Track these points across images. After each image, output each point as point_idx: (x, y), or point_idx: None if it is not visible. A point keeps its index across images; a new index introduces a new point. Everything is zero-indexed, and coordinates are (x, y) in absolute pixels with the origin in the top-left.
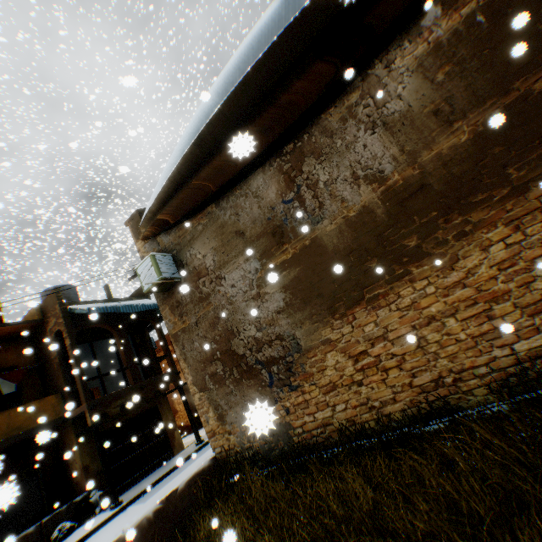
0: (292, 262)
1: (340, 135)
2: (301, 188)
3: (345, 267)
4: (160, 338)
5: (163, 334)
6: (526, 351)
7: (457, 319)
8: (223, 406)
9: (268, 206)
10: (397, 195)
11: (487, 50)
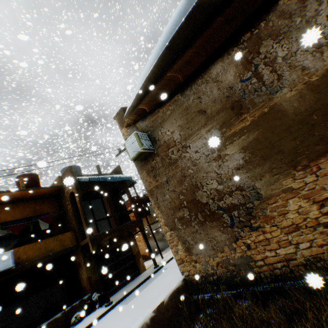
0: (251, 128)
1: (299, 14)
2: (258, 67)
3: (306, 125)
4: (129, 199)
5: (131, 196)
6: None
7: None
8: (189, 242)
9: (226, 87)
10: None
11: None
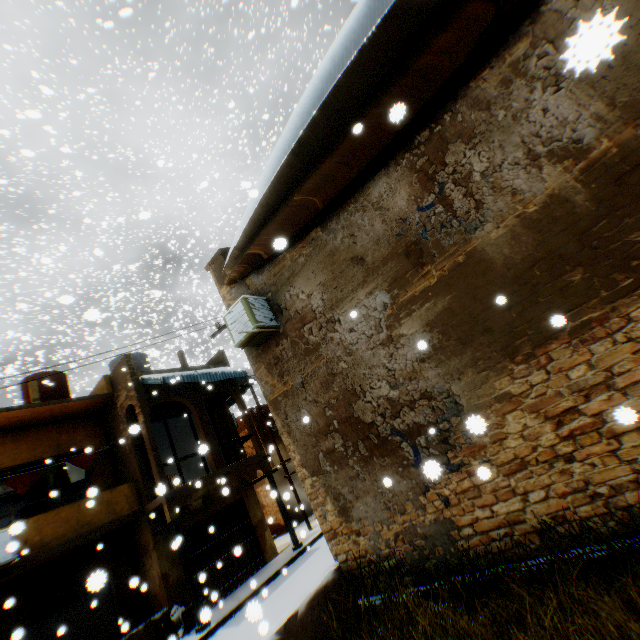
0: (439, 289)
1: (502, 104)
2: (444, 186)
3: (525, 286)
4: (243, 413)
5: (245, 408)
6: None
7: None
8: (346, 496)
9: (396, 218)
10: (608, 170)
11: None
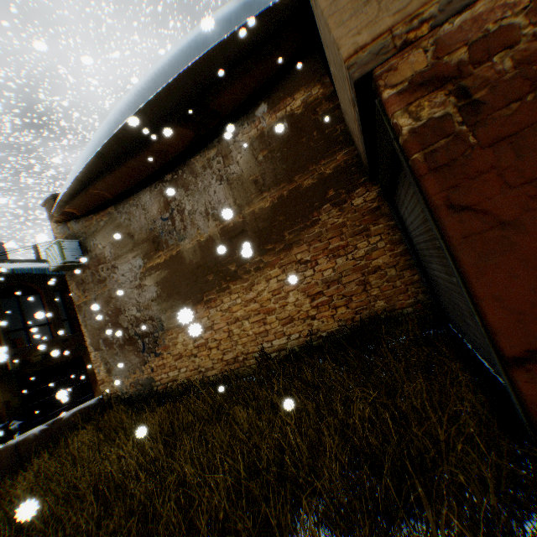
0: (164, 266)
1: (201, 178)
2: (173, 211)
3: (195, 276)
4: None
5: None
6: (278, 345)
7: (250, 322)
8: (111, 363)
9: (151, 219)
10: (229, 233)
11: (286, 148)
